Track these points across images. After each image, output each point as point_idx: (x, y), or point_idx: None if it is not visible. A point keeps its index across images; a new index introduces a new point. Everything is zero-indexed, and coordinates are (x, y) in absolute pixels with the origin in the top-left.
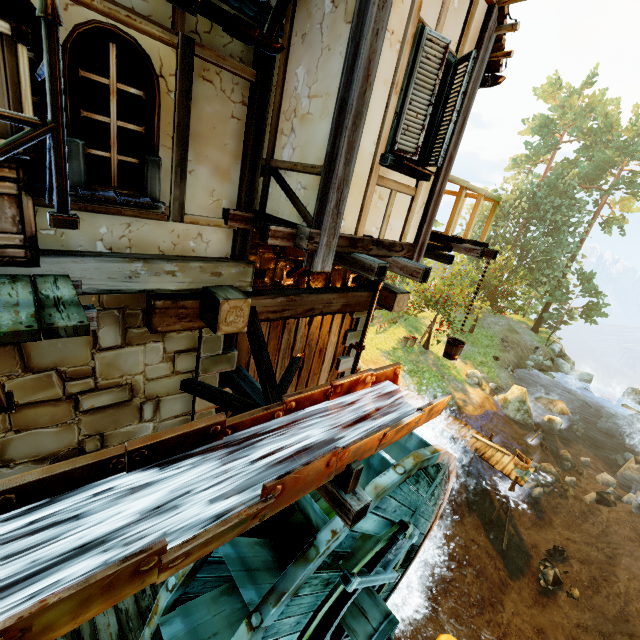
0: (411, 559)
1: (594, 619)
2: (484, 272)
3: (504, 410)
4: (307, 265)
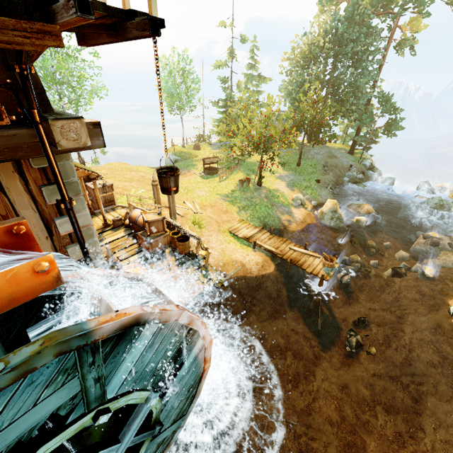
0: (197, 387)
1: (386, 368)
2: (156, 61)
3: (321, 221)
4: None
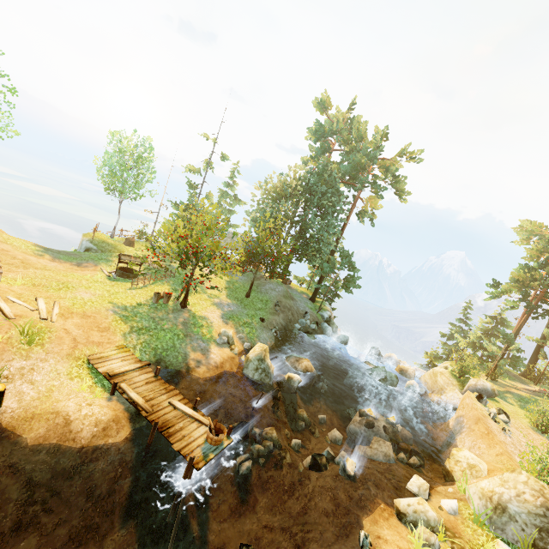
0: None
1: None
2: None
3: (244, 370)
4: None
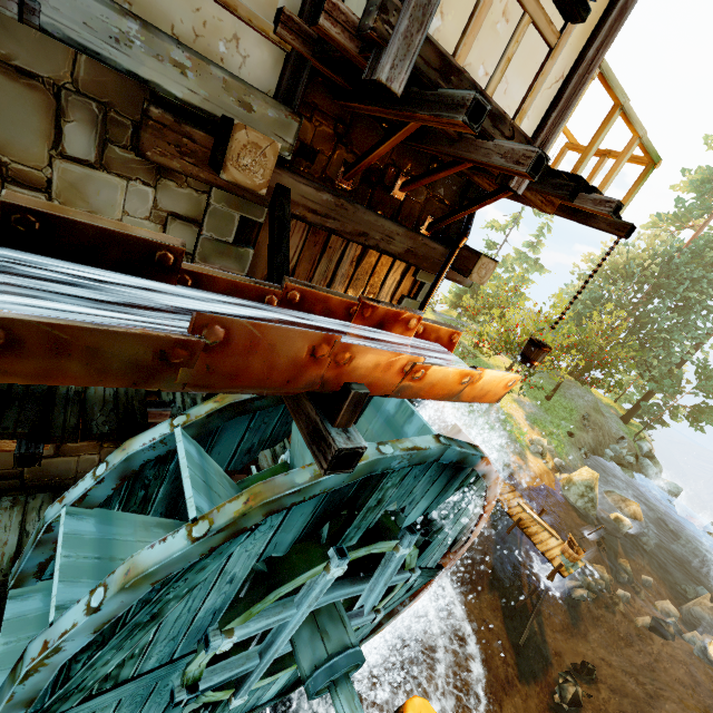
0: (405, 605)
1: None
2: (607, 254)
3: (564, 491)
4: (368, 73)
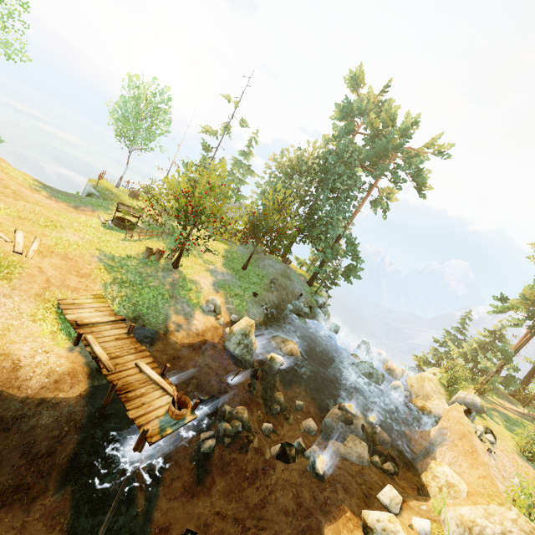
0: None
1: None
2: None
3: (226, 342)
4: None
